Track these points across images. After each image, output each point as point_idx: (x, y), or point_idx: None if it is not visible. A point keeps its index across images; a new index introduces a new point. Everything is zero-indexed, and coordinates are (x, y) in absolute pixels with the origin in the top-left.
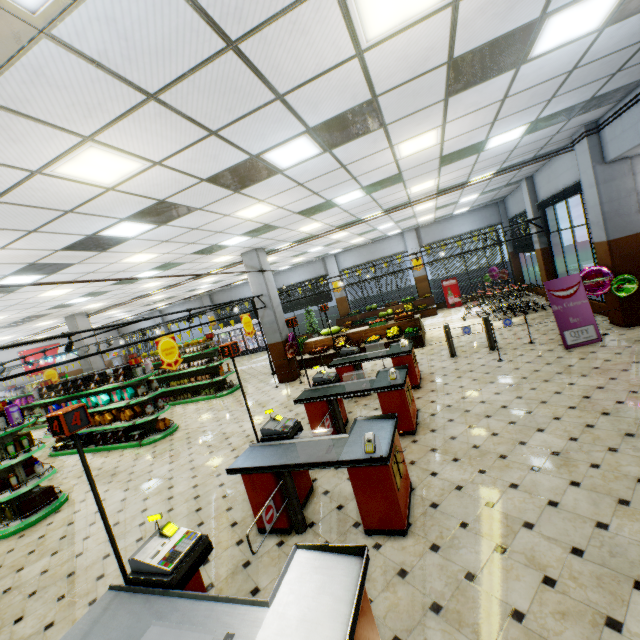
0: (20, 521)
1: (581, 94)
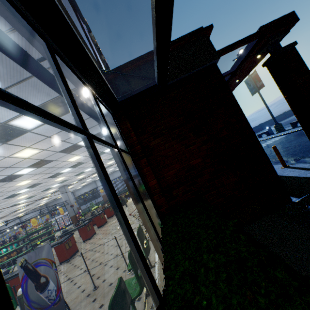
0: None
1: None
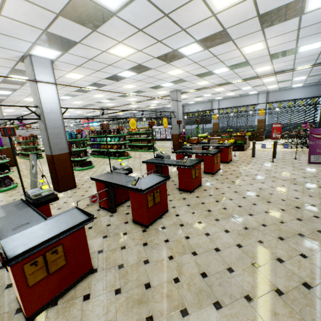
0: (82, 167)
1: None
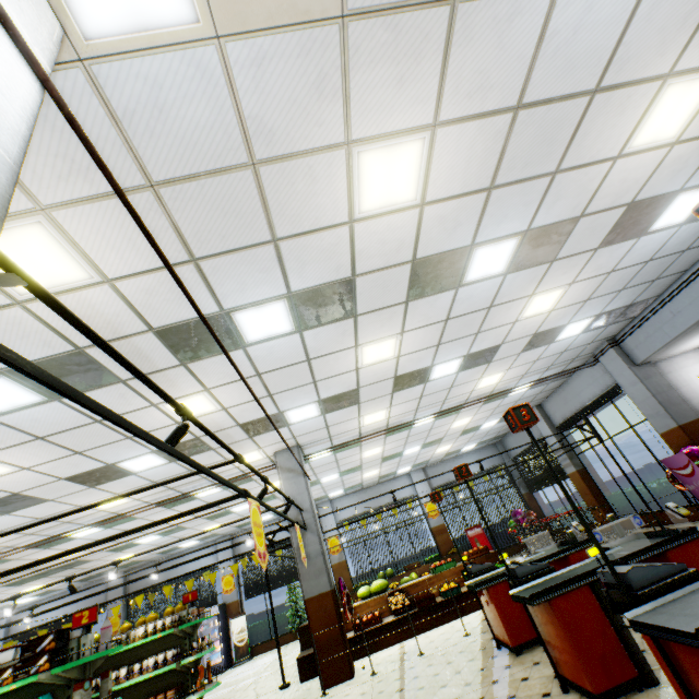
0: None
1: (631, 295)
